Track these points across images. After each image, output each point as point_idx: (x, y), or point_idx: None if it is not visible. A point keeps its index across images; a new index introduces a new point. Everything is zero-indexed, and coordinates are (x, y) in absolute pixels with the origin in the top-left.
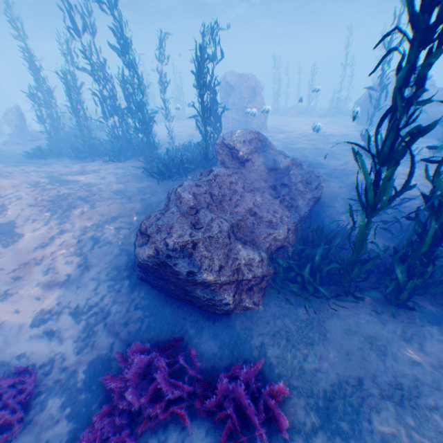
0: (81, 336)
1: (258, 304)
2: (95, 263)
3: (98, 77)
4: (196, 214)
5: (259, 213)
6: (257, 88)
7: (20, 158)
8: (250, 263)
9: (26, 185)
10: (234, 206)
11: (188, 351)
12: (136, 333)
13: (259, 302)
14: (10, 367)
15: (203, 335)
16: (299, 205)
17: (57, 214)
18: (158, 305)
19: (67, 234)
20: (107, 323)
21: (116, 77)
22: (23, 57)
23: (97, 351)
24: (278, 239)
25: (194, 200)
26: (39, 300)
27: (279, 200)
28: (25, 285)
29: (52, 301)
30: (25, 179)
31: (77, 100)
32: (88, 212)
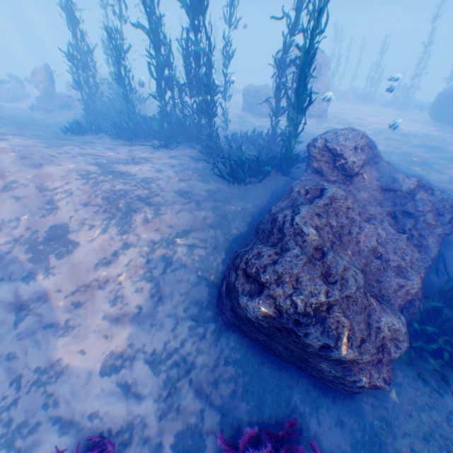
0: (161, 394)
1: (388, 381)
2: (170, 293)
3: (157, 39)
4: (325, 260)
5: (383, 254)
6: (324, 66)
7: (55, 132)
8: (394, 335)
9: (76, 176)
10: (354, 242)
11: (308, 443)
12: (229, 398)
13: (388, 378)
14: (80, 429)
15: (322, 420)
16: (428, 245)
17: (116, 219)
18: (253, 362)
19: (131, 250)
20: (192, 379)
21: (178, 42)
22: (60, 4)
23: (184, 419)
24: (409, 293)
25: (318, 237)
26: (107, 338)
27: (406, 236)
28: (88, 316)
29: (123, 342)
30: (73, 167)
31: (125, 66)
32: (153, 220)
